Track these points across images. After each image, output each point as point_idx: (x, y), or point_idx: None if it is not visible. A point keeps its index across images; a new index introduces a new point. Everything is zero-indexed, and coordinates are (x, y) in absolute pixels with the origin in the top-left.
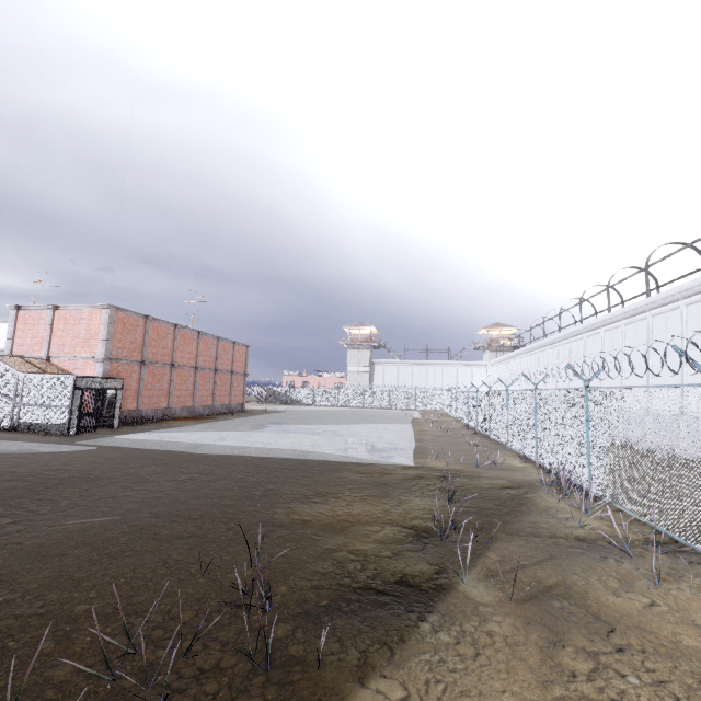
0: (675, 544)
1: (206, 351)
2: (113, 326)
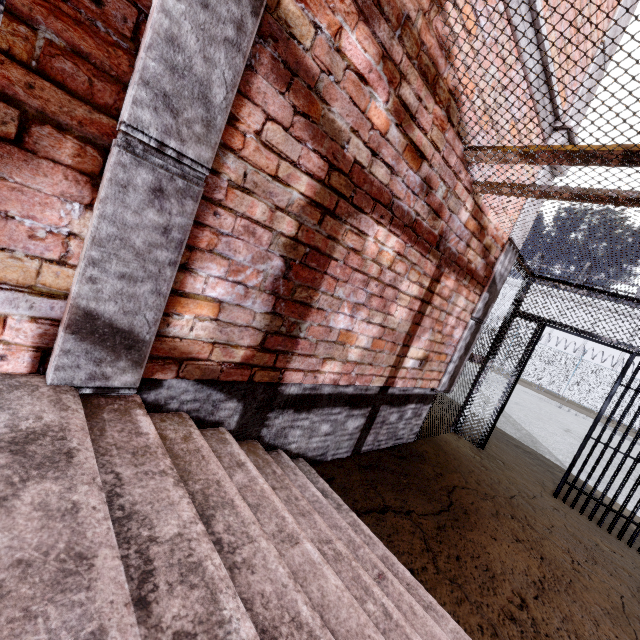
0: None
1: None
2: None
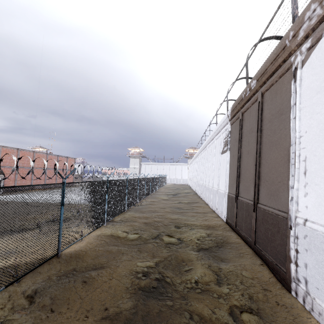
0: (115, 221)
1: (51, 161)
2: (0, 153)
